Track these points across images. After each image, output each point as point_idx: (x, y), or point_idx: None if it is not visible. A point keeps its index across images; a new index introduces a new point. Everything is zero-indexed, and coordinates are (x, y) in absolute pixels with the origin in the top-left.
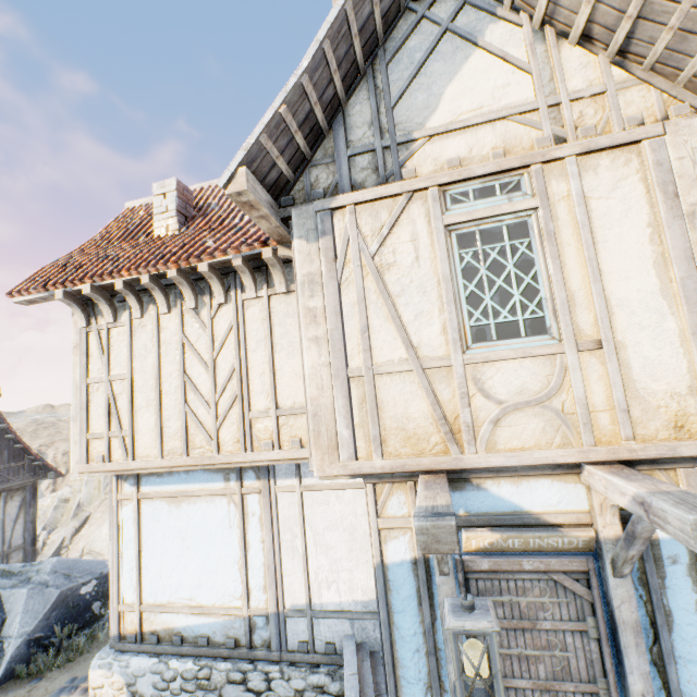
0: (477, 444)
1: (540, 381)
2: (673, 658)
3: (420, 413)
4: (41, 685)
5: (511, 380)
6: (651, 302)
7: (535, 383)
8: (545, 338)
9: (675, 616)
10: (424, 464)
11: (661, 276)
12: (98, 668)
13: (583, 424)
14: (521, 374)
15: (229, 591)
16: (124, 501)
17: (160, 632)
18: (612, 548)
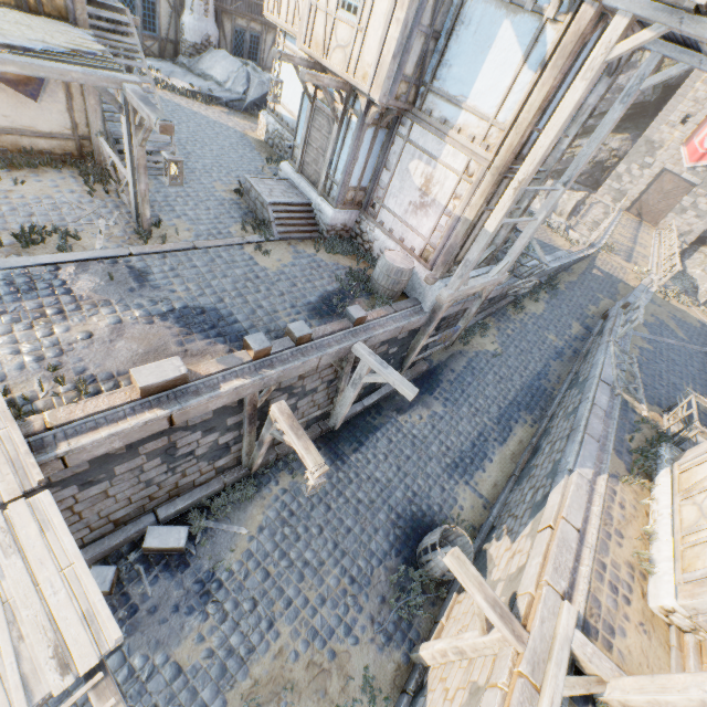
0: (328, 57)
1: (347, 39)
2: (339, 156)
3: (322, 35)
4: (253, 120)
5: (342, 34)
6: (381, 19)
7: (346, 39)
8: (355, 19)
9: (345, 147)
10: (315, 57)
11: (388, 7)
12: (262, 115)
13: (347, 63)
14: (345, 32)
15: (297, 109)
16: (280, 45)
17: (278, 113)
18: (339, 114)
